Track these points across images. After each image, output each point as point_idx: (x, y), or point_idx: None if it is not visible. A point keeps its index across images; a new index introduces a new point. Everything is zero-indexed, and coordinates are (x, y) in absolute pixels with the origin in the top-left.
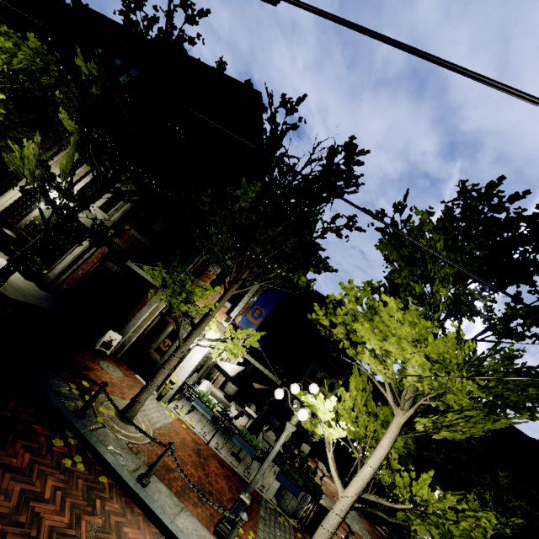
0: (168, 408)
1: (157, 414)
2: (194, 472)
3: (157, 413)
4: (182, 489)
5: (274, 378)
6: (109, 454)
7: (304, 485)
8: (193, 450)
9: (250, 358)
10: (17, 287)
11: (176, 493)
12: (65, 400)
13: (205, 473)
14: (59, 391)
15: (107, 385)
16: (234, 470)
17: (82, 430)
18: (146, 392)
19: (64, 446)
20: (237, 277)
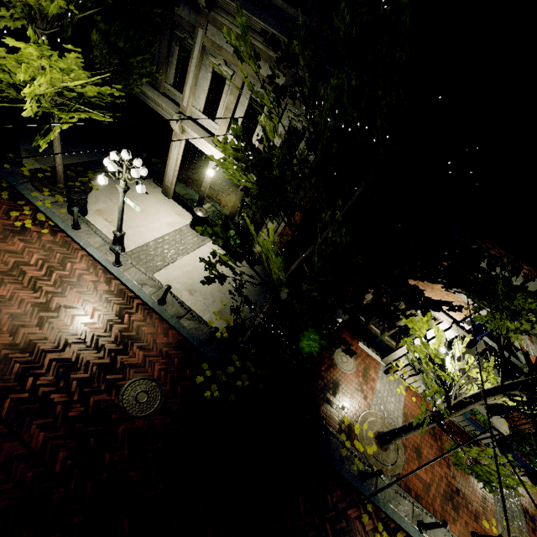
0: (395, 378)
1: (393, 401)
2: (439, 469)
3: (393, 401)
4: (440, 505)
5: (519, 364)
6: (394, 512)
7: (535, 455)
8: (429, 432)
9: (488, 340)
10: (245, 293)
11: (439, 516)
12: (348, 463)
13: (445, 461)
14: (340, 454)
15: (383, 476)
16: (460, 427)
17: (372, 498)
18: (400, 438)
19: (368, 519)
20: (533, 383)
